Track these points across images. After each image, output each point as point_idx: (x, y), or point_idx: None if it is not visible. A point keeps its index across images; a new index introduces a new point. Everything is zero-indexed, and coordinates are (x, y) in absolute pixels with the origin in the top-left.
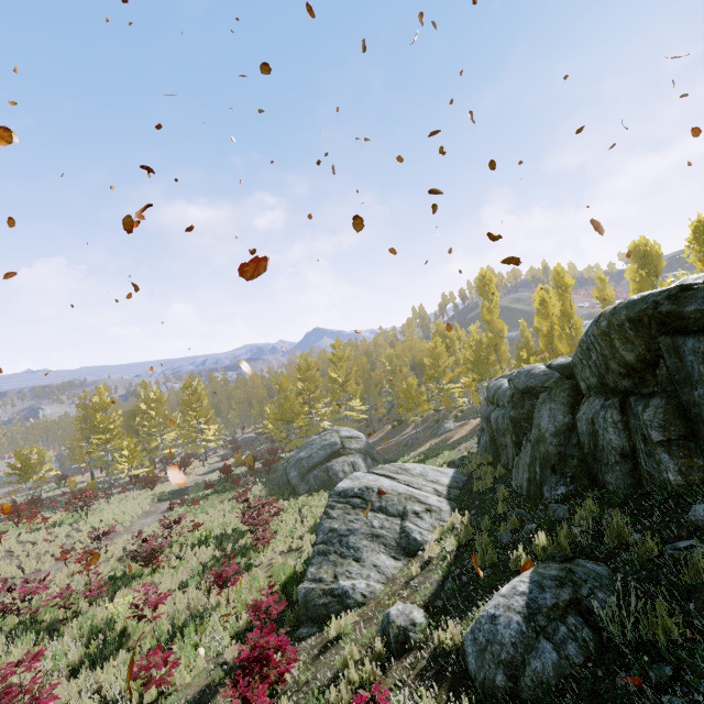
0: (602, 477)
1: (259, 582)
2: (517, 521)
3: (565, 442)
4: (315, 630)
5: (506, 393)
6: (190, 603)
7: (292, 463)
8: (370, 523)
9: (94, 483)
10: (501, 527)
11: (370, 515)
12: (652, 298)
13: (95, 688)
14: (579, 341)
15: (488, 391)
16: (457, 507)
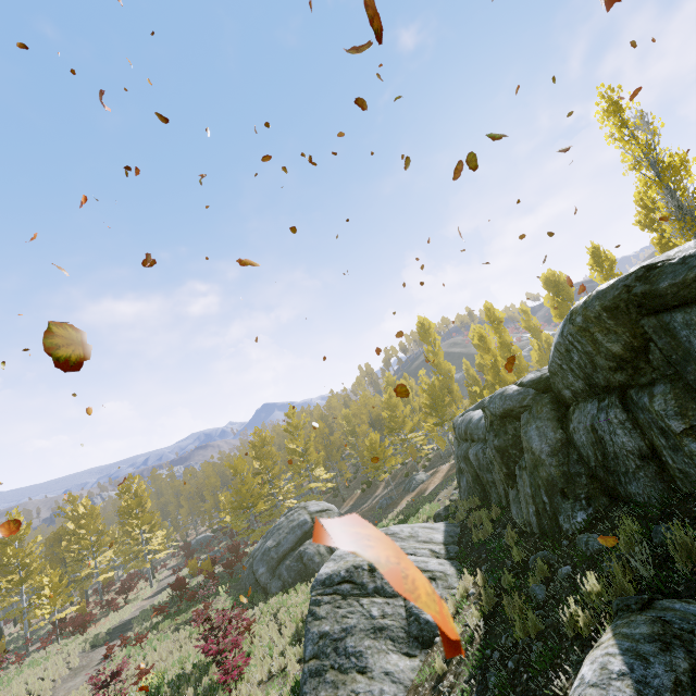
0: (624, 490)
1: None
2: (545, 567)
3: (566, 460)
4: None
5: (479, 425)
6: None
7: (258, 557)
8: (368, 613)
9: (1, 644)
10: (529, 579)
11: (365, 602)
12: (621, 283)
13: None
14: (554, 345)
15: (458, 428)
16: (462, 567)
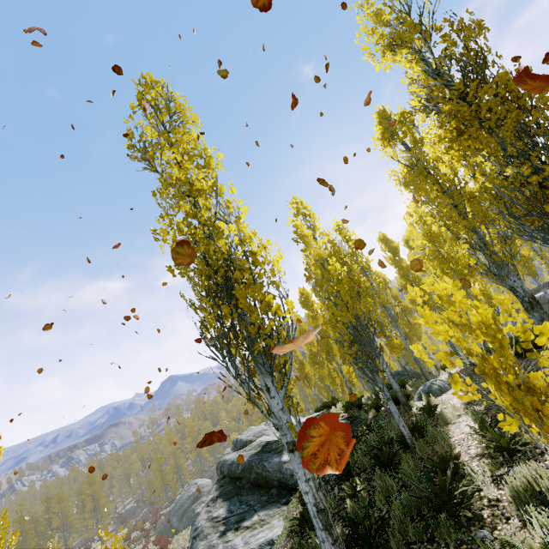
0: None
1: None
2: None
3: None
4: None
5: None
6: None
7: (172, 513)
8: None
9: None
10: None
11: None
12: None
13: None
14: None
15: None
16: None
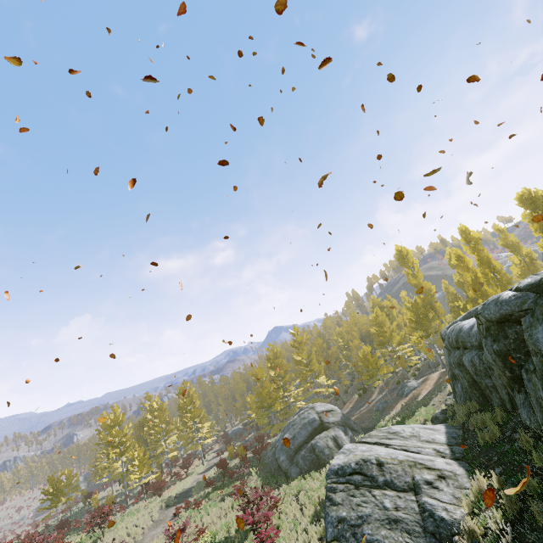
0: None
1: None
2: None
3: None
4: None
5: (470, 333)
6: None
7: (279, 447)
8: (380, 504)
9: (111, 497)
10: None
11: (377, 493)
12: None
13: None
14: None
15: (448, 337)
16: (471, 468)
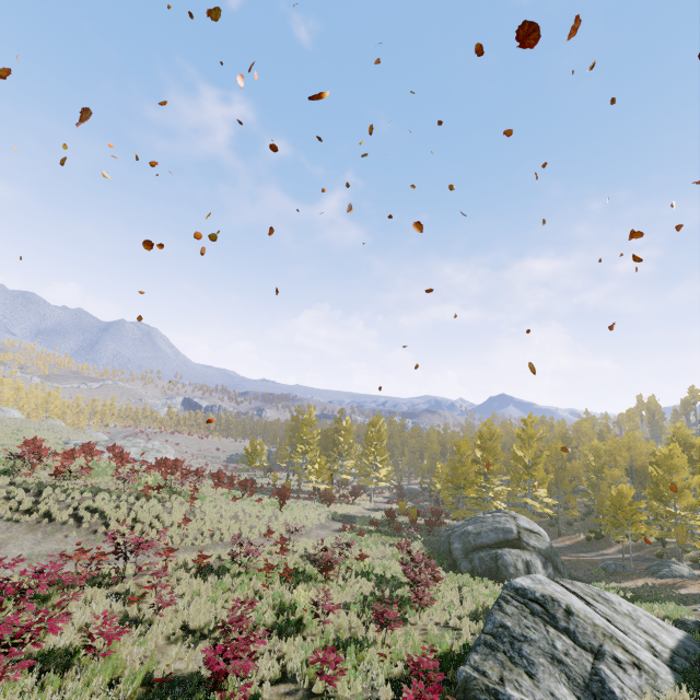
0: None
1: (413, 641)
2: None
3: None
4: None
5: None
6: (352, 626)
7: (457, 533)
8: (551, 640)
9: (289, 483)
10: None
11: (551, 631)
12: None
13: (279, 654)
14: None
15: None
16: (683, 684)
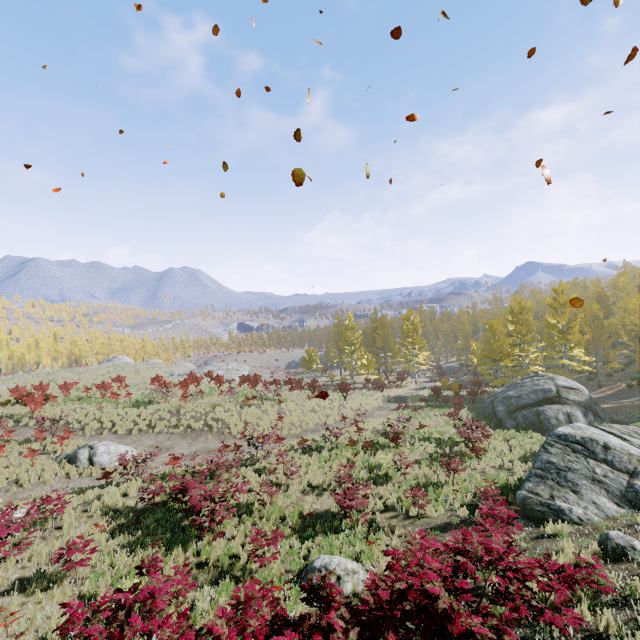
0: None
1: (475, 480)
2: None
3: None
4: (531, 524)
5: None
6: (425, 474)
7: (499, 399)
8: (591, 468)
9: (344, 378)
10: None
11: (591, 462)
12: None
13: (378, 495)
14: None
15: None
16: None
